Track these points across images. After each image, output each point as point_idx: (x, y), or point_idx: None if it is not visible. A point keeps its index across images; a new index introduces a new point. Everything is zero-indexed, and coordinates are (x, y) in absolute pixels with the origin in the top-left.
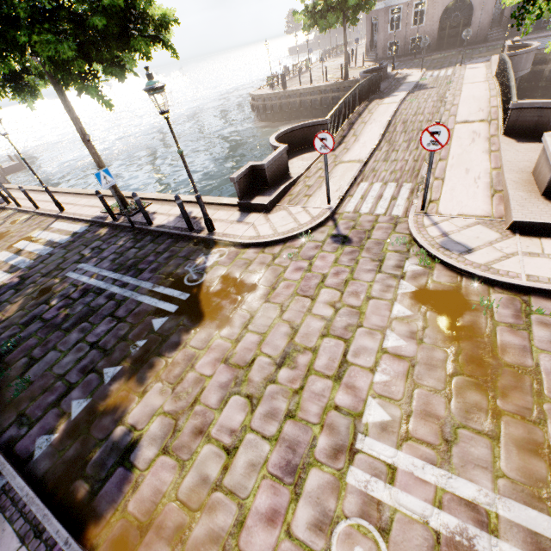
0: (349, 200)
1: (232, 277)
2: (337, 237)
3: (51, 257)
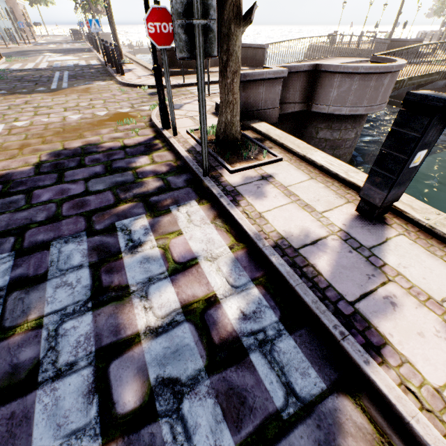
0: None
1: (90, 88)
2: (155, 93)
3: (66, 67)
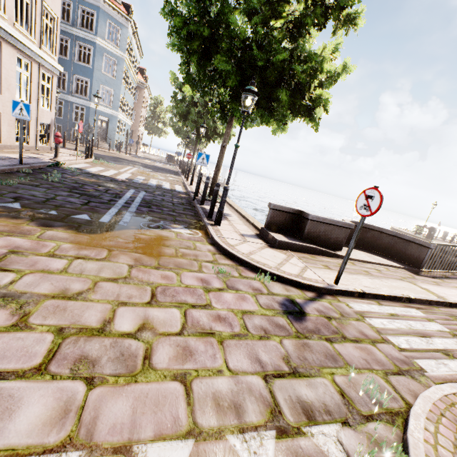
0: (371, 303)
1: (162, 242)
2: (293, 303)
3: (146, 185)
